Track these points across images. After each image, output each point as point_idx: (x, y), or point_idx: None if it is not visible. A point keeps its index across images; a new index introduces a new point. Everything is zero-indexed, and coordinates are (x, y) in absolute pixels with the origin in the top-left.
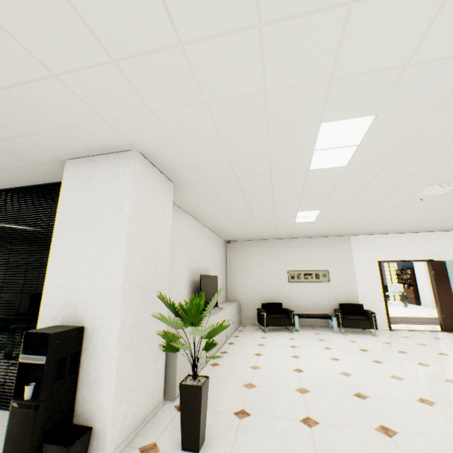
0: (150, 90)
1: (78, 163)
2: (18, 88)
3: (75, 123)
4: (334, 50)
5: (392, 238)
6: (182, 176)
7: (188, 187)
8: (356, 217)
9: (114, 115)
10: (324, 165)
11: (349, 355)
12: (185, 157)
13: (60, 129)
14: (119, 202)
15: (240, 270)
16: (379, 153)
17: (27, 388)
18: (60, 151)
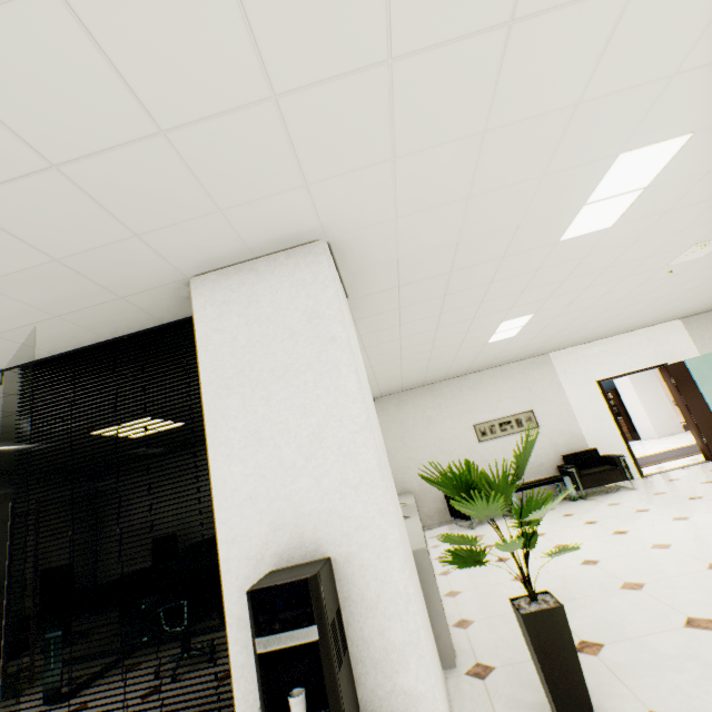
0: (414, 114)
1: (217, 279)
2: (191, 130)
3: (252, 196)
4: (704, 24)
5: (606, 345)
6: (370, 282)
7: (366, 303)
8: (573, 318)
9: (328, 172)
10: (582, 231)
11: (632, 522)
12: (394, 243)
13: (218, 211)
14: (324, 327)
15: (399, 440)
16: (661, 200)
17: (295, 701)
18: (190, 260)
